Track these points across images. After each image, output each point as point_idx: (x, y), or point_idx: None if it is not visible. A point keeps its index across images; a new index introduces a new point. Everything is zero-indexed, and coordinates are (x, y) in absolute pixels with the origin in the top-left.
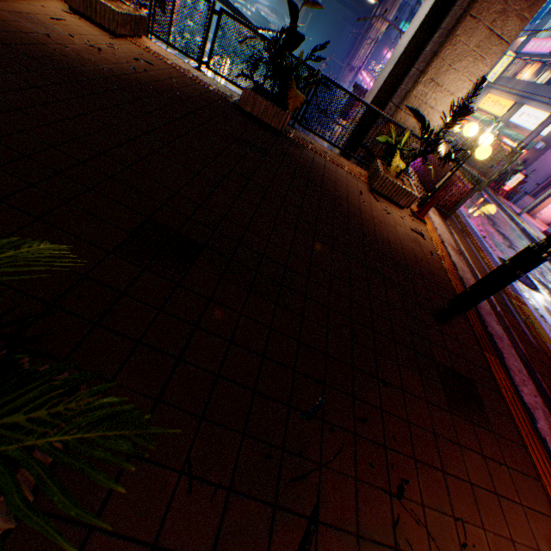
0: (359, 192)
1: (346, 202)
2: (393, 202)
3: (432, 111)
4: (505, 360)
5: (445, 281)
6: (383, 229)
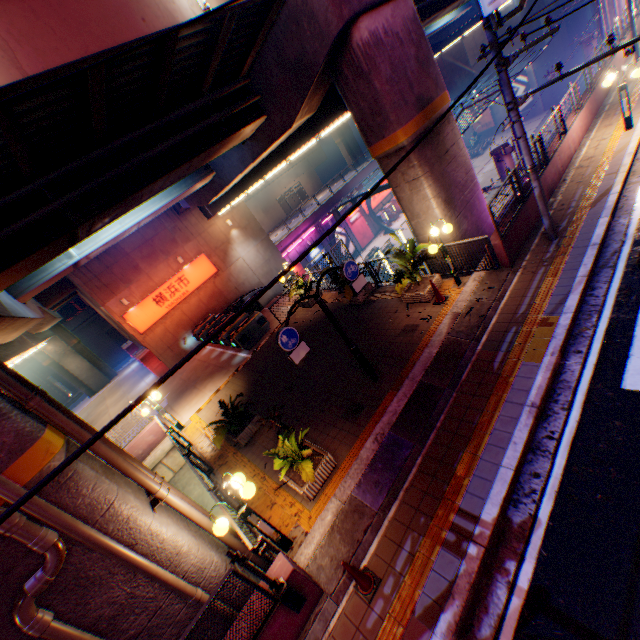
0: (394, 312)
1: (374, 329)
2: (421, 302)
3: (429, 224)
4: (399, 391)
5: (410, 352)
6: (389, 334)
